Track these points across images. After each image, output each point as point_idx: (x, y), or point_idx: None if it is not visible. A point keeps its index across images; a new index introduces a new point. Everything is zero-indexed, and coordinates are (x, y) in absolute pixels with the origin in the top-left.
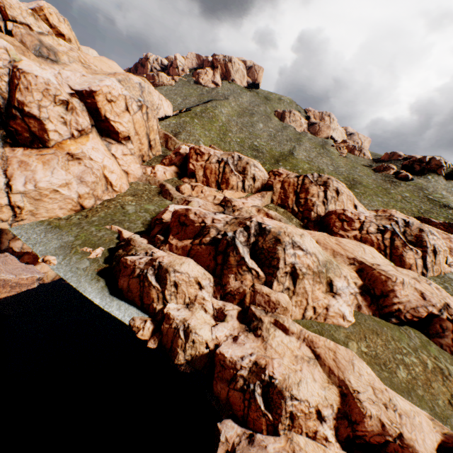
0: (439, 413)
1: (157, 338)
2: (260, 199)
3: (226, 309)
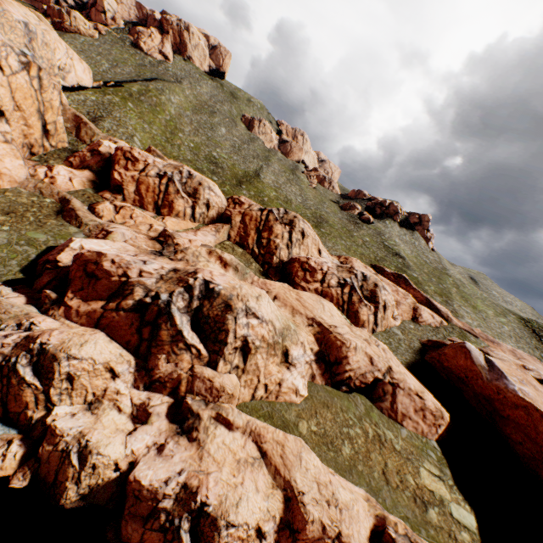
0: (374, 487)
1: (30, 470)
2: (214, 235)
3: (151, 405)
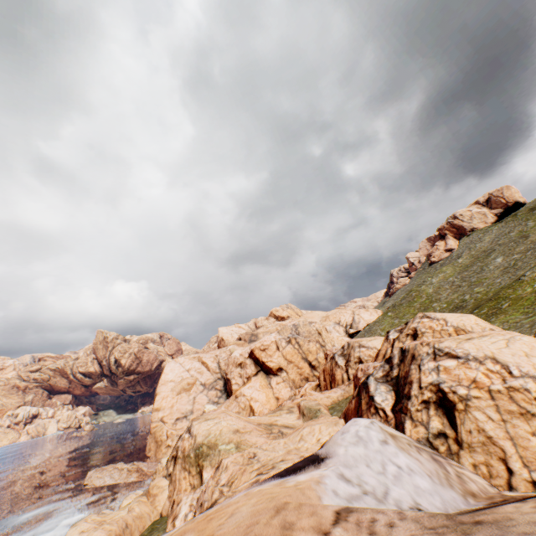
0: None
1: None
2: (343, 388)
3: None
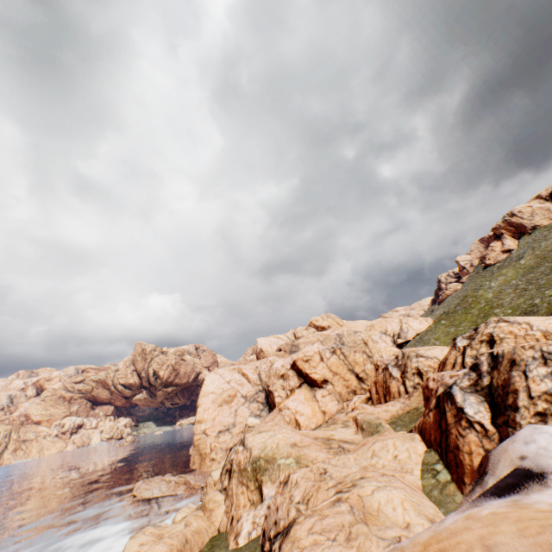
0: None
1: None
2: (402, 402)
3: None
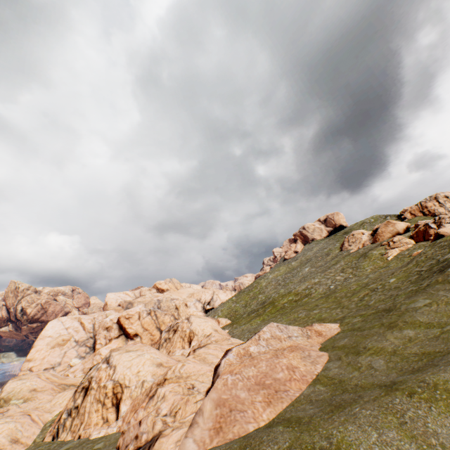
0: None
1: None
2: None
3: None
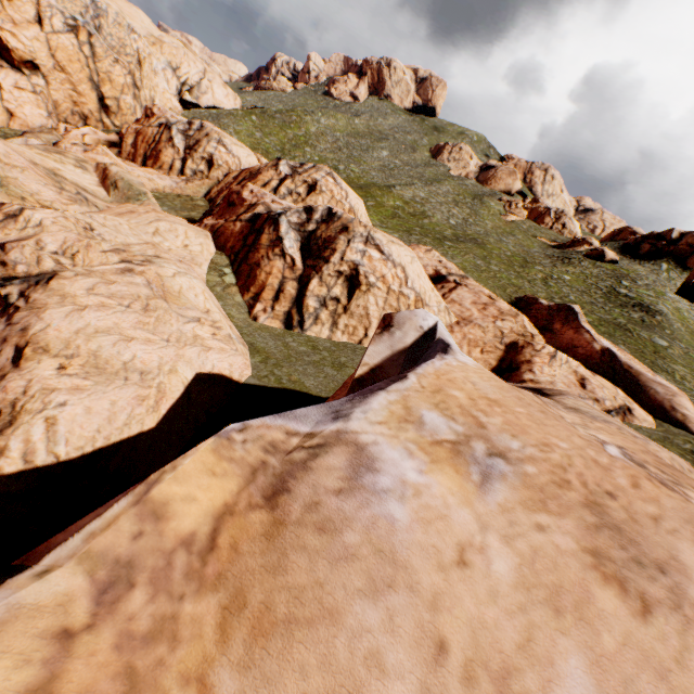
0: None
1: None
2: (177, 182)
3: None
